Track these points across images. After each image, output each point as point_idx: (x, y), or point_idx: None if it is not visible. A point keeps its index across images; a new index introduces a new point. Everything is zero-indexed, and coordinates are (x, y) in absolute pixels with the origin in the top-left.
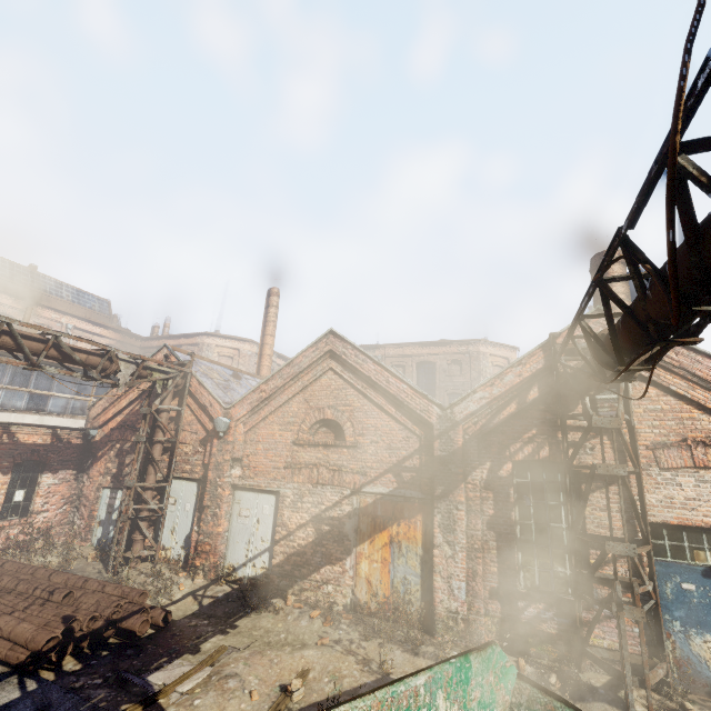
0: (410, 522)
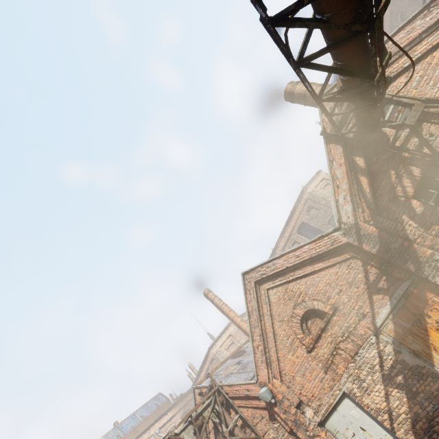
0: (431, 306)
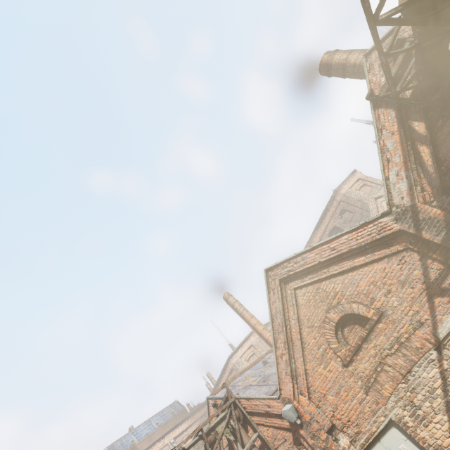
0: None
